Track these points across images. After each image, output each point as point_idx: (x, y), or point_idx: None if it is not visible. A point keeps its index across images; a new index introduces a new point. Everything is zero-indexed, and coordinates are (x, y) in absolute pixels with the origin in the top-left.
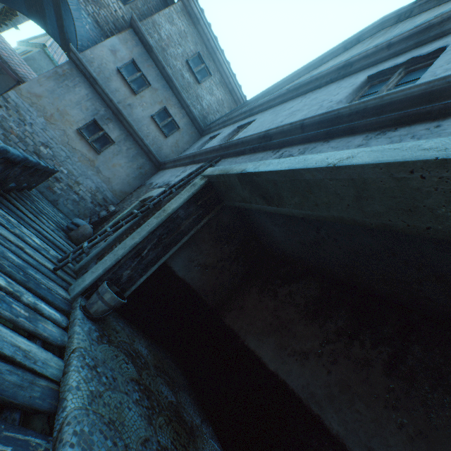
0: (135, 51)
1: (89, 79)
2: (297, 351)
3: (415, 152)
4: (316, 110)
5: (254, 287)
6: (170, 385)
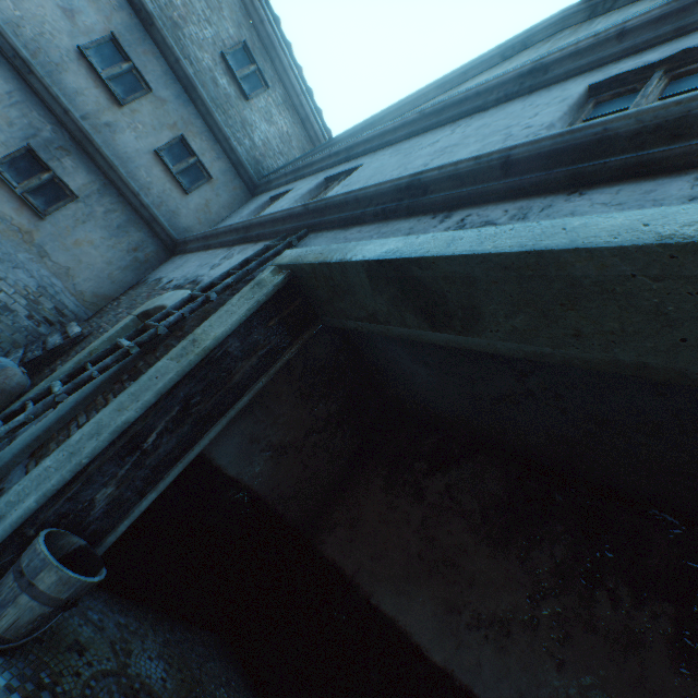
0: (117, 18)
1: (12, 60)
2: (483, 617)
3: None
4: (501, 142)
5: (376, 477)
6: None
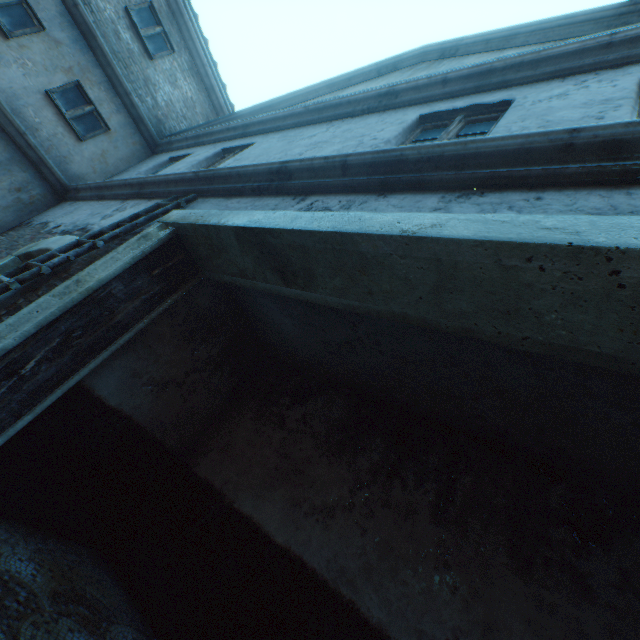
0: None
1: None
2: (317, 506)
3: (535, 231)
4: (355, 147)
5: (248, 410)
6: (91, 624)
